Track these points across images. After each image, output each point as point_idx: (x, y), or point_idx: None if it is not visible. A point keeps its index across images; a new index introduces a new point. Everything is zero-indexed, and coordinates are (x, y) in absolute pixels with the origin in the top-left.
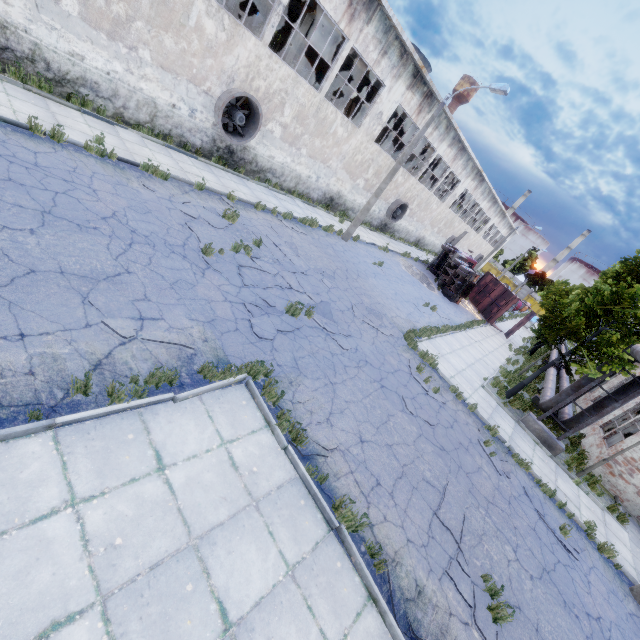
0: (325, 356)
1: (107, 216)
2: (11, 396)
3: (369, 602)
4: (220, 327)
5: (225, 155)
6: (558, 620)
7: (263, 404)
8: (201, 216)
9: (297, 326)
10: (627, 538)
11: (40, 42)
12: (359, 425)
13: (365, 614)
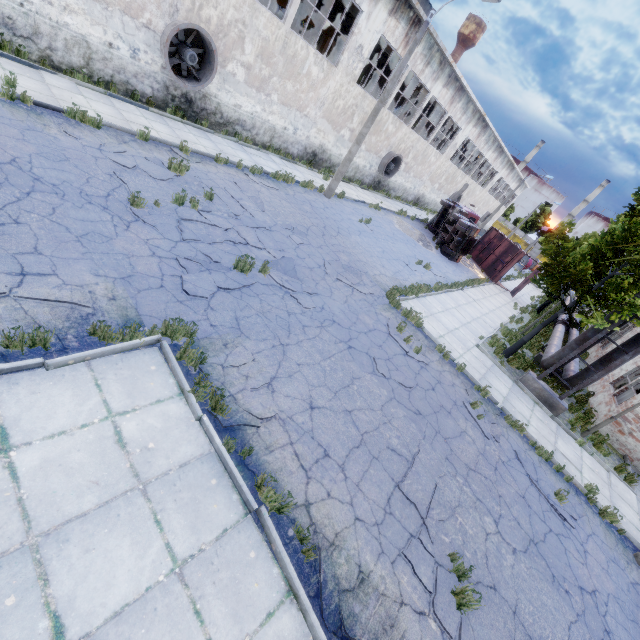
0: (279, 315)
1: (2, 162)
2: None
3: (288, 598)
4: (138, 284)
5: (183, 105)
6: (543, 598)
7: (177, 369)
8: (139, 167)
9: (246, 283)
10: (635, 500)
11: None
12: (311, 390)
13: (280, 614)
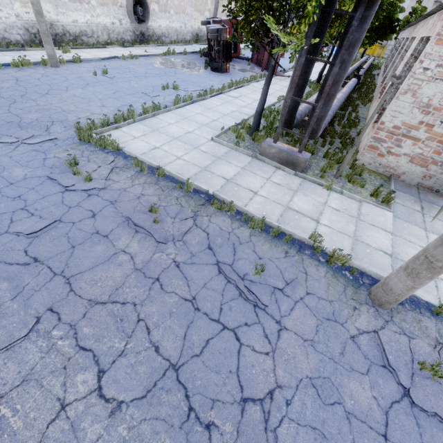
0: None
1: None
2: None
3: None
4: None
5: None
6: None
7: None
8: None
9: None
10: (390, 219)
11: None
12: None
13: None
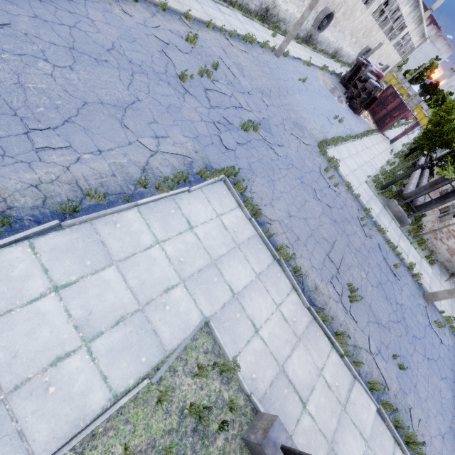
0: (267, 161)
1: (109, 48)
2: (110, 189)
3: (293, 290)
4: (202, 142)
5: None
6: (381, 304)
7: (236, 194)
8: (170, 41)
9: (249, 139)
10: (431, 272)
11: None
12: (288, 207)
13: (291, 294)
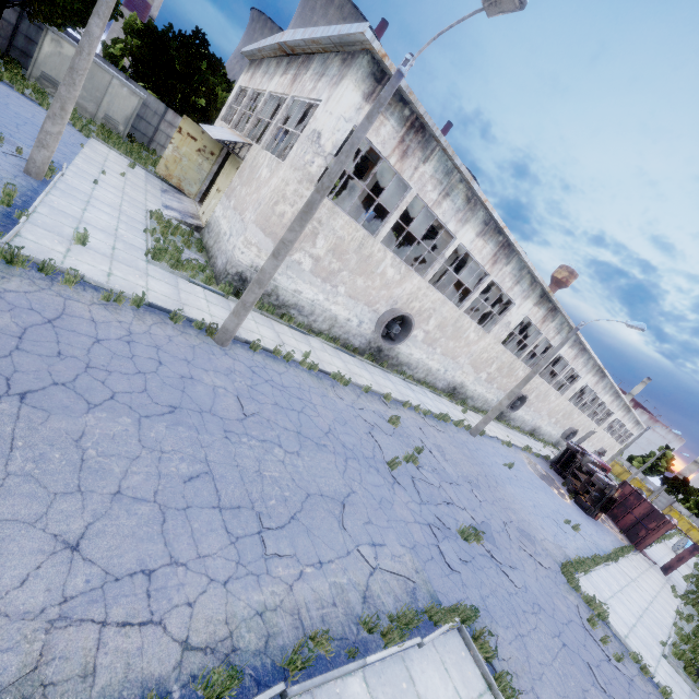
0: (504, 595)
1: (327, 431)
2: (332, 628)
3: None
4: (421, 554)
5: (374, 352)
6: None
7: (481, 659)
8: (374, 421)
9: (473, 554)
10: None
11: (279, 285)
12: None
13: None
